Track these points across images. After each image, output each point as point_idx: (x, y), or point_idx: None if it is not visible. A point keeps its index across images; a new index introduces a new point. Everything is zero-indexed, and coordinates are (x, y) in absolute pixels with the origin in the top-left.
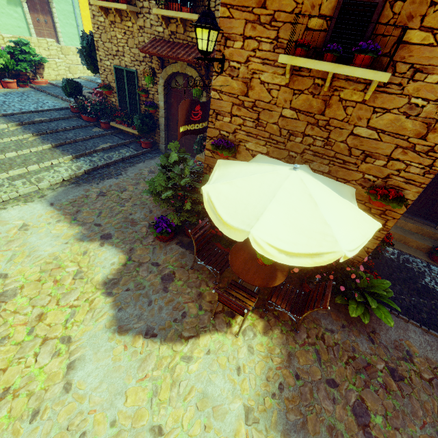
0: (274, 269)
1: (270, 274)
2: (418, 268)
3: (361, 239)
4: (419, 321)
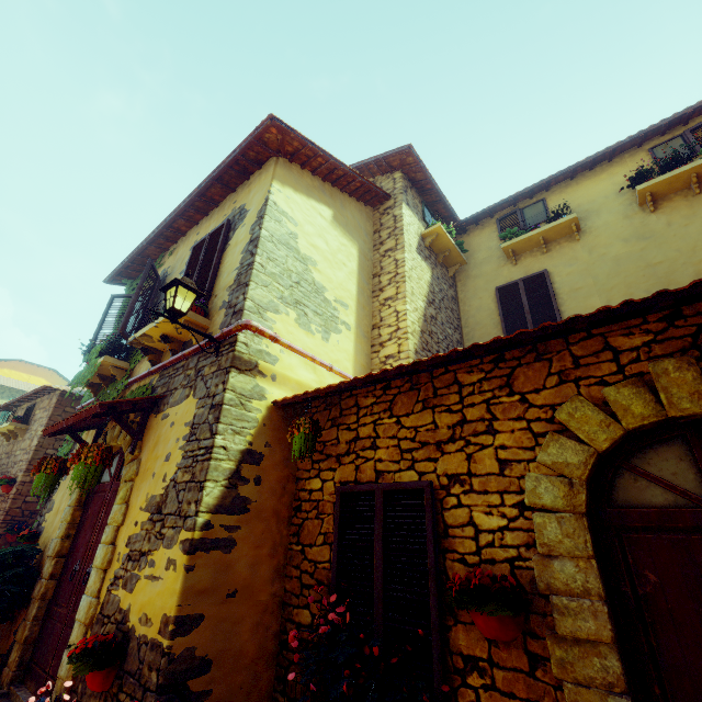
0: None
1: None
2: None
3: None
4: None
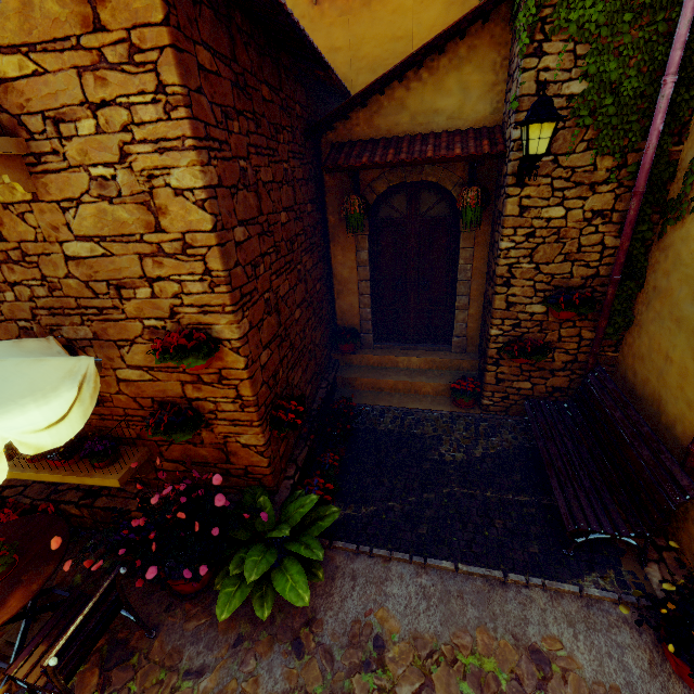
0: (11, 587)
1: None
2: (433, 430)
3: None
4: (411, 548)
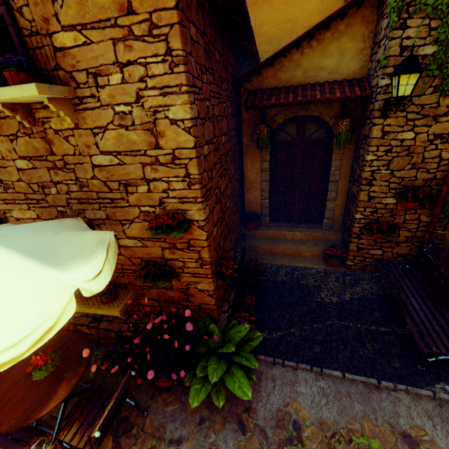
0: (58, 381)
1: (46, 393)
2: (314, 281)
3: (30, 323)
4: (311, 361)
